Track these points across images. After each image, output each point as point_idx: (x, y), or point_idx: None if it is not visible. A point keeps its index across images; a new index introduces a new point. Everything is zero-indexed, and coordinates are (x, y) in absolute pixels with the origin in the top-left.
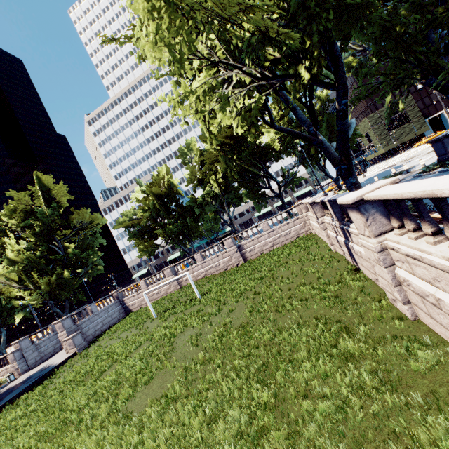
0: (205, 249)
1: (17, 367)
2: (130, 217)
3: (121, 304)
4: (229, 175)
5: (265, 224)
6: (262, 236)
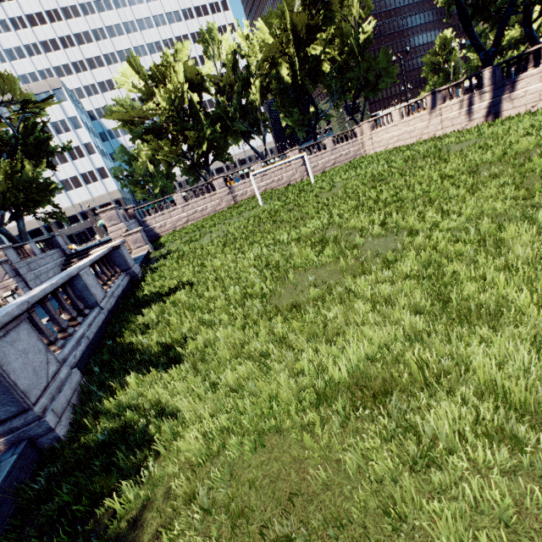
0: (267, 159)
1: (13, 288)
2: (125, 109)
3: (140, 225)
4: (273, 86)
5: (330, 141)
6: (326, 152)
